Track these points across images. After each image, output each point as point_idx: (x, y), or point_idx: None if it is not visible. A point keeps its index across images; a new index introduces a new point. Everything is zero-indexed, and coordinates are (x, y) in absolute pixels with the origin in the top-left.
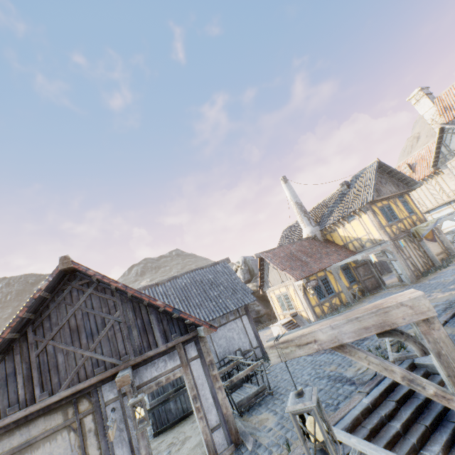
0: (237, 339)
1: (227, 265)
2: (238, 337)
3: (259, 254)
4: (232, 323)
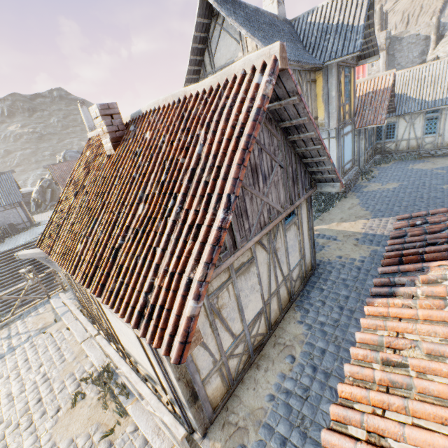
0: (13, 218)
1: (11, 175)
2: (14, 217)
3: (47, 166)
4: (9, 210)
